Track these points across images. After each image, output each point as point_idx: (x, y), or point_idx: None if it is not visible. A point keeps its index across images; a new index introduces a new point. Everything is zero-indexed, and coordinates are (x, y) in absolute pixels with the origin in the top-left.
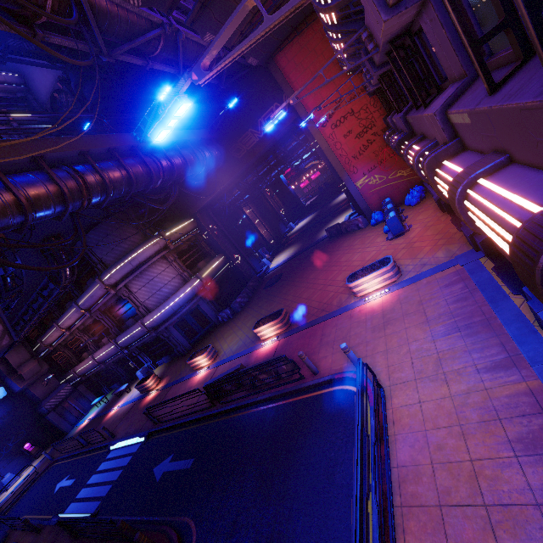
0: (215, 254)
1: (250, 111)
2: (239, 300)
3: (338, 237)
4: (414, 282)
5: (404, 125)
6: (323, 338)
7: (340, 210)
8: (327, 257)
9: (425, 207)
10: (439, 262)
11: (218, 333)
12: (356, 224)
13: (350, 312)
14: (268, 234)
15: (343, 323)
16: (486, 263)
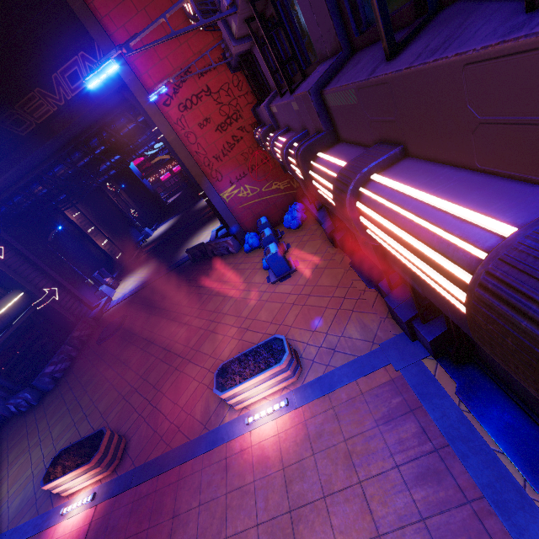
0: (5, 292)
1: (32, 55)
2: (51, 370)
3: (203, 262)
4: (326, 392)
5: (316, 114)
6: (175, 531)
7: (206, 218)
8: (189, 297)
9: (310, 234)
10: (357, 351)
11: (3, 444)
12: (226, 247)
13: (225, 451)
14: (112, 246)
15: (212, 485)
16: (439, 374)
